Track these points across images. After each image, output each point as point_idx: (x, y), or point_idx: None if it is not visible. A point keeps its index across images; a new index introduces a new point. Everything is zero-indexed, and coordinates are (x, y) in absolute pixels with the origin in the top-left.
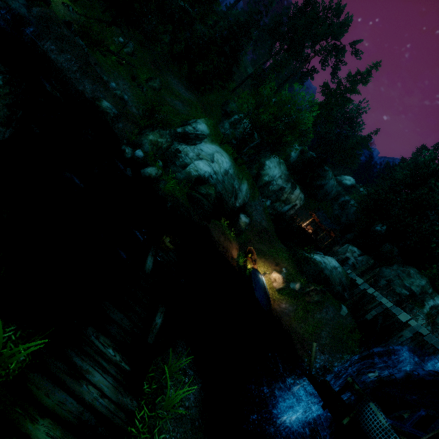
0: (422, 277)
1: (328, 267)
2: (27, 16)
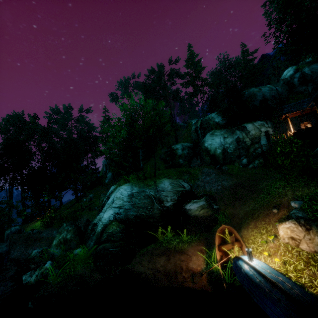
0: None
1: None
2: (5, 250)
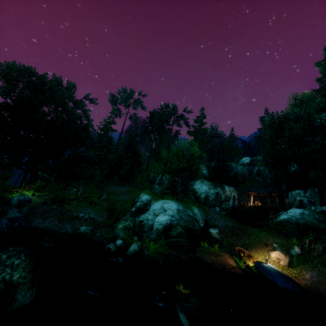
0: None
1: (298, 216)
2: (20, 216)
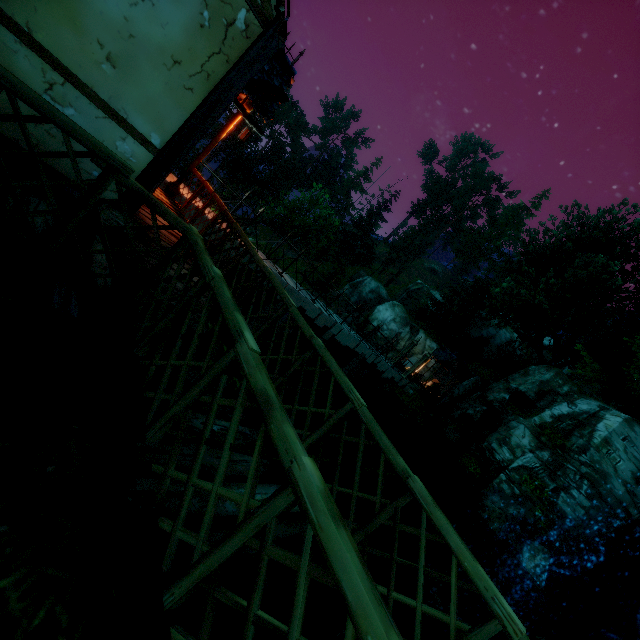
0: (549, 369)
1: None
2: None
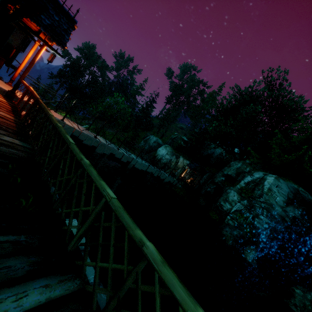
0: (239, 162)
1: None
2: None
